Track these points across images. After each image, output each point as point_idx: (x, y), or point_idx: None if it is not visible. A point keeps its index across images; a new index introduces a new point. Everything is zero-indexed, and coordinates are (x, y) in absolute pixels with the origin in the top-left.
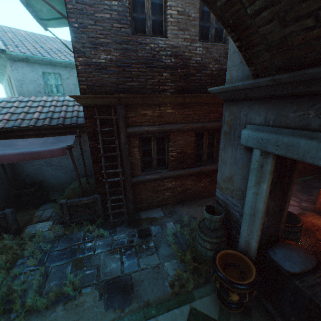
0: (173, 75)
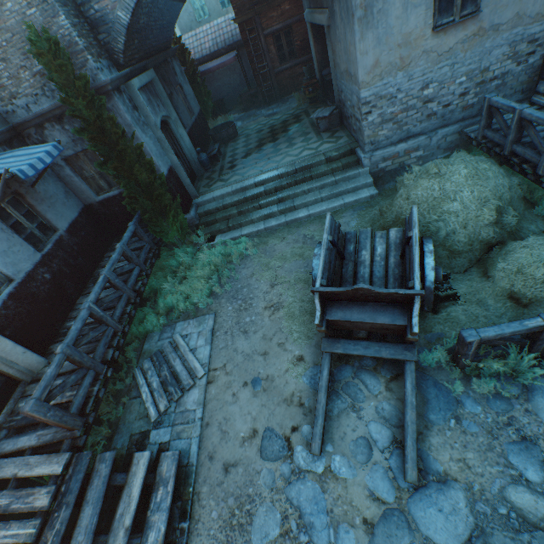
0: None
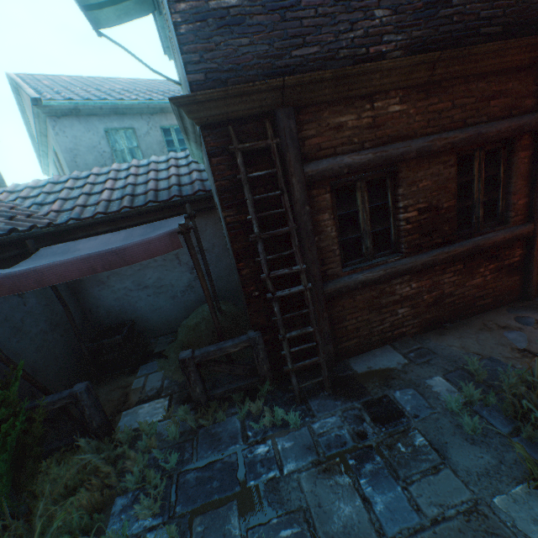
0: (398, 12)
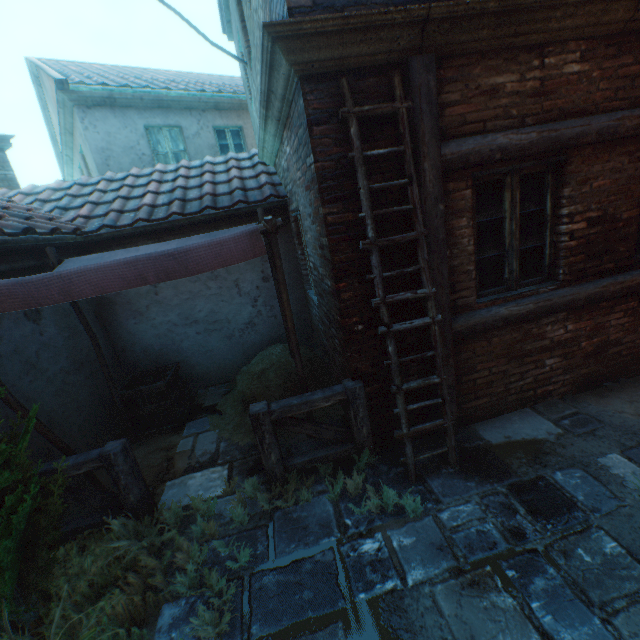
0: None
